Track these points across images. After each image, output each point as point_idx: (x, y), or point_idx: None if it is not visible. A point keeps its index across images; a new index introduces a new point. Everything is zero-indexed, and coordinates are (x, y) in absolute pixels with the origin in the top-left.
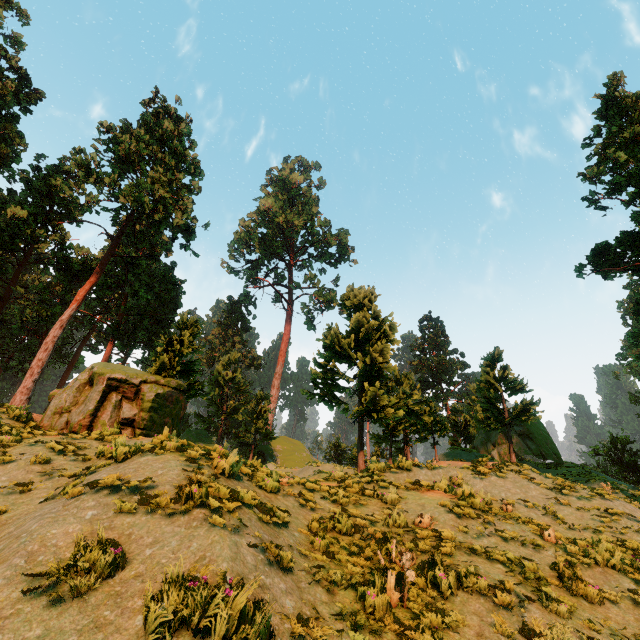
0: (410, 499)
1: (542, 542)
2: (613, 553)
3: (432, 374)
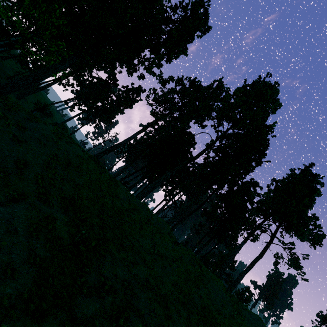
0: None
1: None
2: None
3: None
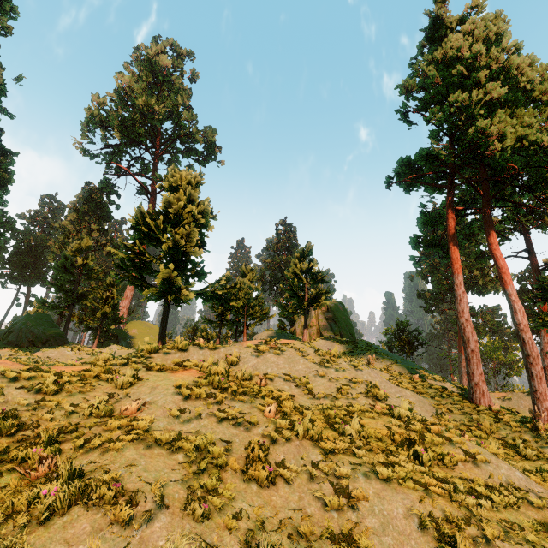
0: (150, 381)
1: (260, 418)
2: (334, 419)
3: (280, 271)
